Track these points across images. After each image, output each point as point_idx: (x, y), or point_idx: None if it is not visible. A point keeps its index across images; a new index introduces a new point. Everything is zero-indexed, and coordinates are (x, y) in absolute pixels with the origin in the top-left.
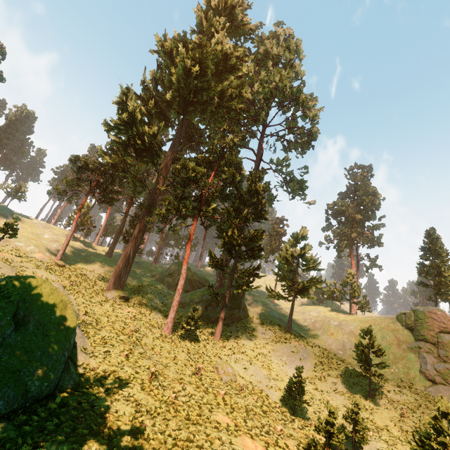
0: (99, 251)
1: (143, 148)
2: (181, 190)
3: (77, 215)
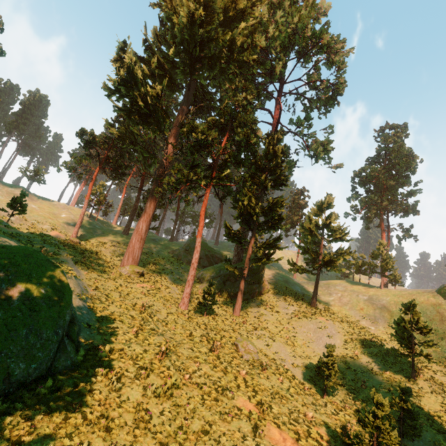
0: (117, 230)
1: (148, 113)
2: (191, 157)
3: (89, 192)
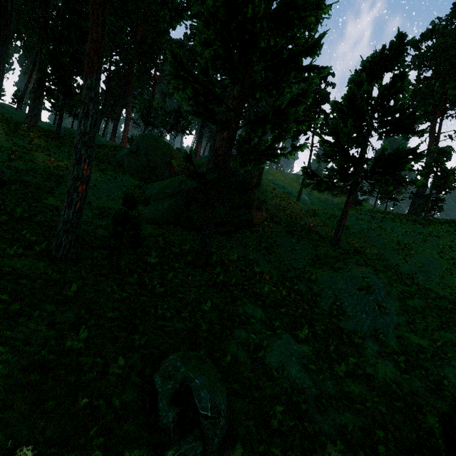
0: None
1: None
2: None
3: None
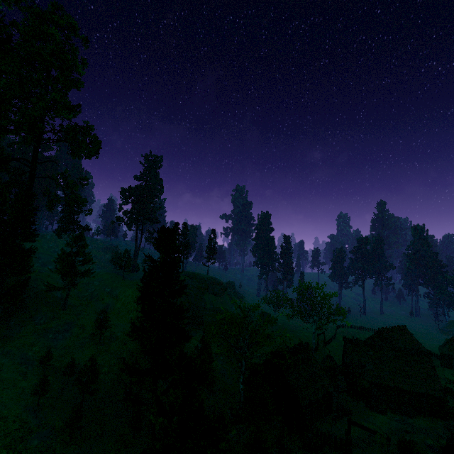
0: None
1: None
2: None
3: None
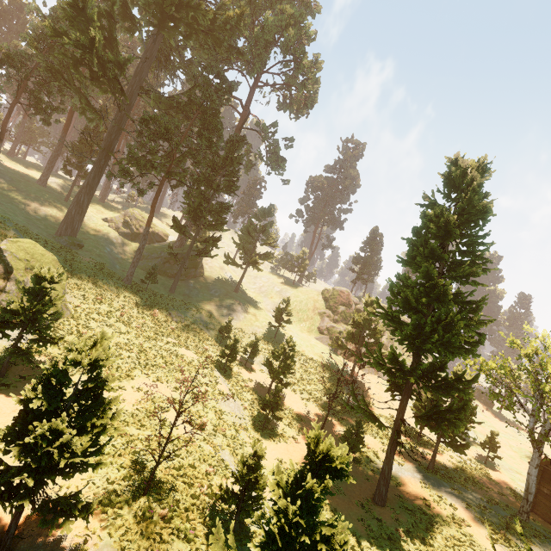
0: (22, 171)
1: (103, 74)
2: (149, 145)
3: (2, 133)
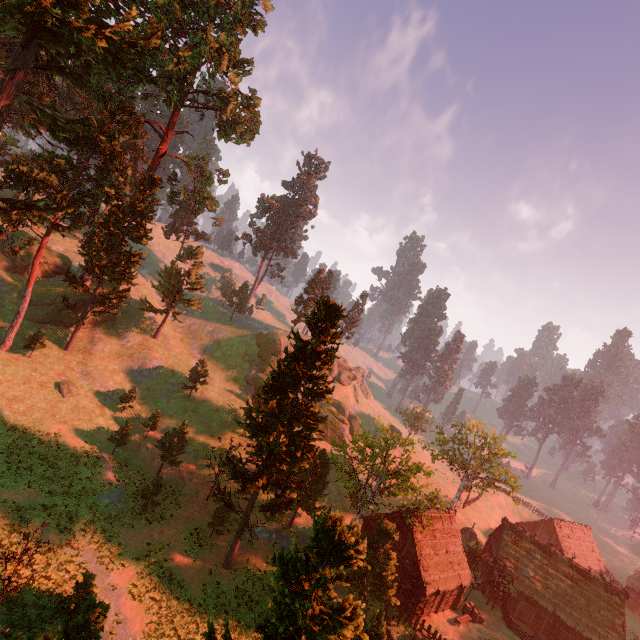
0: None
1: None
2: (25, 194)
3: None
